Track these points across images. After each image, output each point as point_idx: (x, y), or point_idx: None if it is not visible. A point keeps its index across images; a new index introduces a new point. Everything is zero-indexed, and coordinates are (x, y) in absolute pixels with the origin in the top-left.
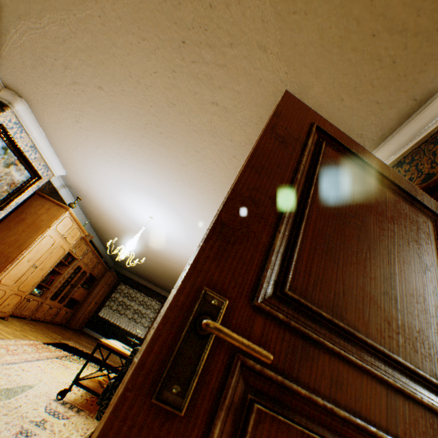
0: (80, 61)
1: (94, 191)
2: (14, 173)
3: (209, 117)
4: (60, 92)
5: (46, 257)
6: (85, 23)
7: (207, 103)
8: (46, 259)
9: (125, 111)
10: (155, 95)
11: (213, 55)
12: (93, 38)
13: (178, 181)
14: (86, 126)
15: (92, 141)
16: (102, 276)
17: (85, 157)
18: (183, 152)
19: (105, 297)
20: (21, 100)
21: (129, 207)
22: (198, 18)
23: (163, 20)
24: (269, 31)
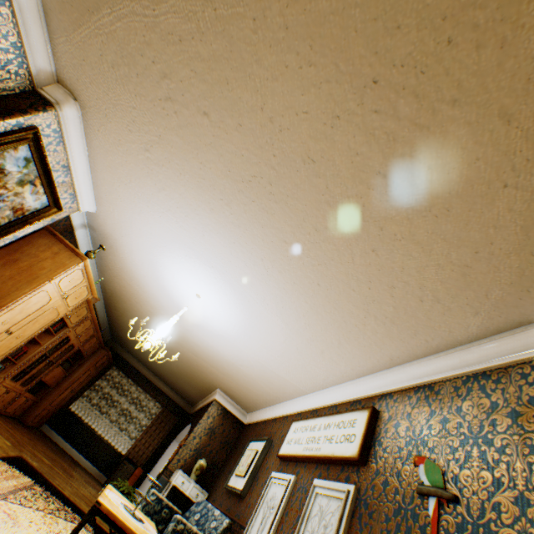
0: (191, 73)
1: (127, 243)
2: (27, 195)
3: (361, 189)
4: (139, 106)
5: (30, 321)
6: (225, 23)
7: (369, 171)
8: (29, 323)
9: (229, 153)
10: (288, 142)
11: (415, 108)
12: (228, 46)
13: (266, 261)
14: (157, 159)
15: (156, 179)
16: (93, 353)
17: (136, 196)
18: (294, 226)
19: (86, 383)
20: (75, 103)
21: (171, 274)
22: (418, 53)
23: (358, 44)
24: (532, 96)
